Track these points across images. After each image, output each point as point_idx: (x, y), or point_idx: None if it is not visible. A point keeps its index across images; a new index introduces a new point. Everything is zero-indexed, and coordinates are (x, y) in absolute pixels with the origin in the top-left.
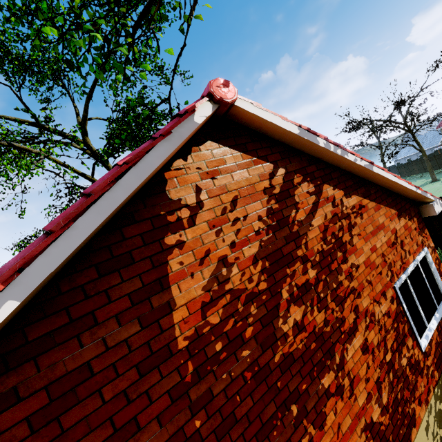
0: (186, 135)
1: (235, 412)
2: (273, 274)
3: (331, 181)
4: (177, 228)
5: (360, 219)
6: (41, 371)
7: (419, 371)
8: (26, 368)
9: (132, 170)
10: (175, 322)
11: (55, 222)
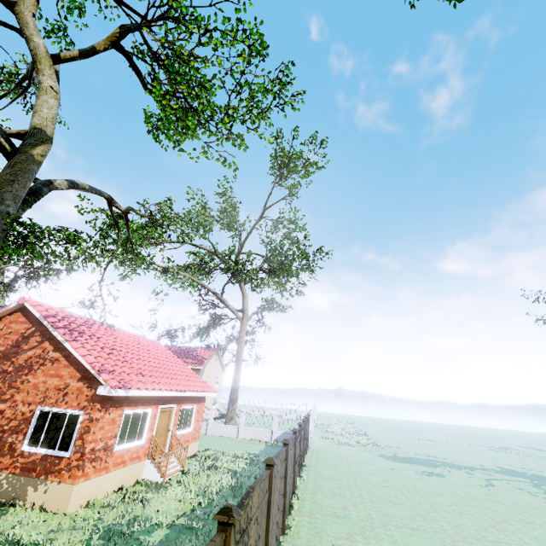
0: (4, 311)
1: None
2: (1, 359)
3: (52, 341)
4: None
5: (51, 365)
6: None
7: (12, 454)
8: None
9: None
10: None
11: None
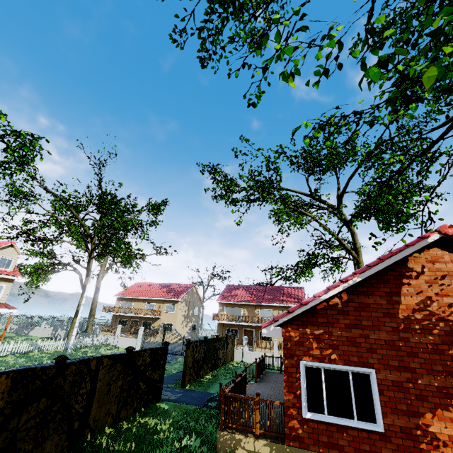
0: (422, 246)
1: (418, 353)
2: None
3: None
4: (408, 278)
5: None
6: (358, 299)
7: None
8: (355, 296)
9: (396, 255)
10: (399, 308)
11: (370, 264)
